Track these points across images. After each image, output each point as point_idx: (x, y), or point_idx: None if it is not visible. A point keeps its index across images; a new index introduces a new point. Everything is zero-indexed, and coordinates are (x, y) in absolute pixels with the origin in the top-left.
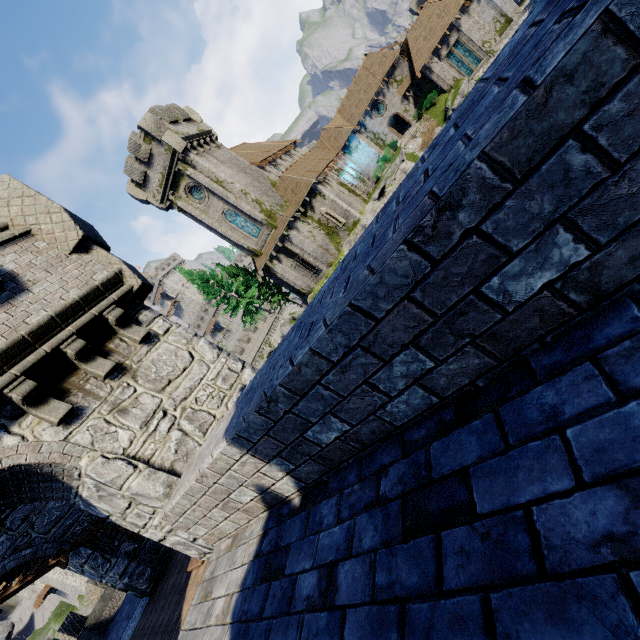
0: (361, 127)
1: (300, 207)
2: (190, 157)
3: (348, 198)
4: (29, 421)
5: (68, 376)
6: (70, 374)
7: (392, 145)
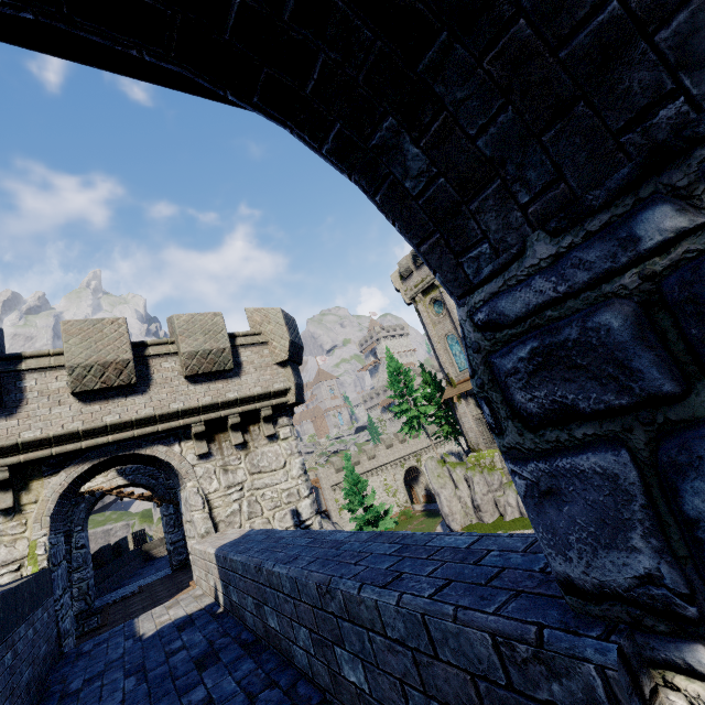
0: None
1: None
2: None
3: None
4: (190, 444)
5: (221, 432)
6: (222, 431)
7: None
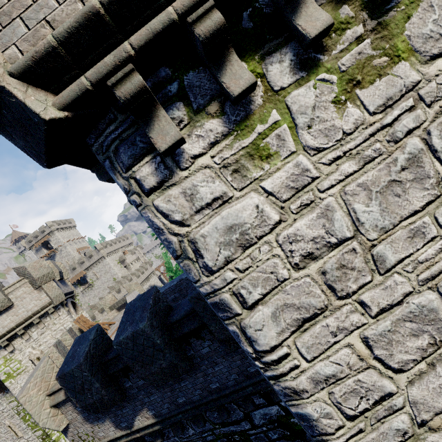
0: None
1: None
2: None
3: None
4: None
5: None
6: None
7: None
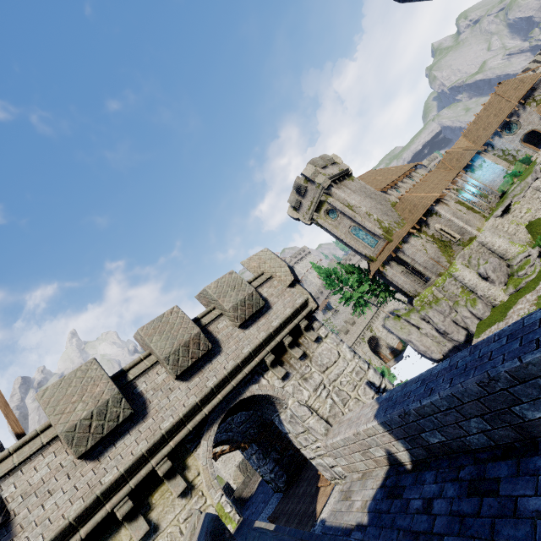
0: (487, 146)
1: (415, 224)
2: (331, 190)
3: (465, 216)
4: (270, 374)
5: (283, 354)
6: (284, 353)
7: (524, 160)
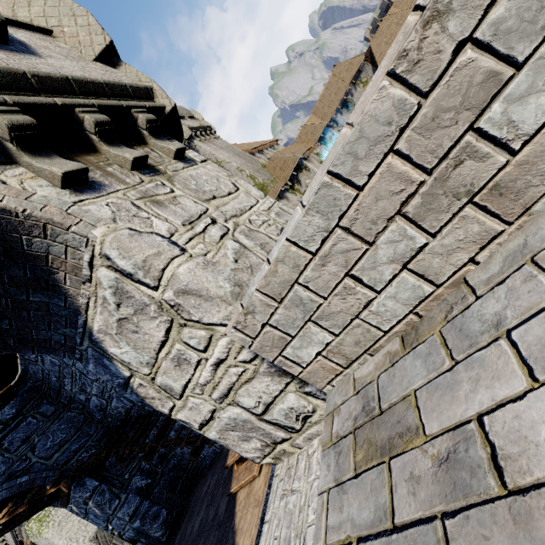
0: (333, 123)
1: (288, 181)
2: (194, 143)
3: None
4: (18, 172)
5: (83, 154)
6: (86, 153)
7: None
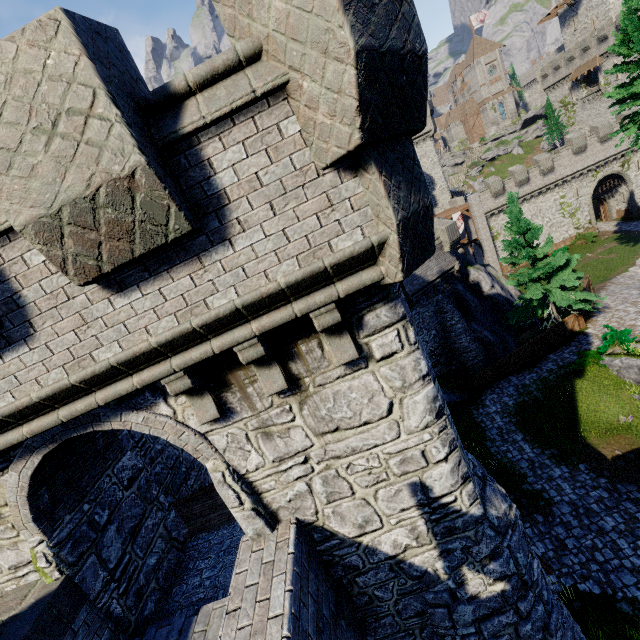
0: None
1: None
2: None
3: None
4: (184, 399)
5: (237, 367)
6: (240, 365)
7: None
